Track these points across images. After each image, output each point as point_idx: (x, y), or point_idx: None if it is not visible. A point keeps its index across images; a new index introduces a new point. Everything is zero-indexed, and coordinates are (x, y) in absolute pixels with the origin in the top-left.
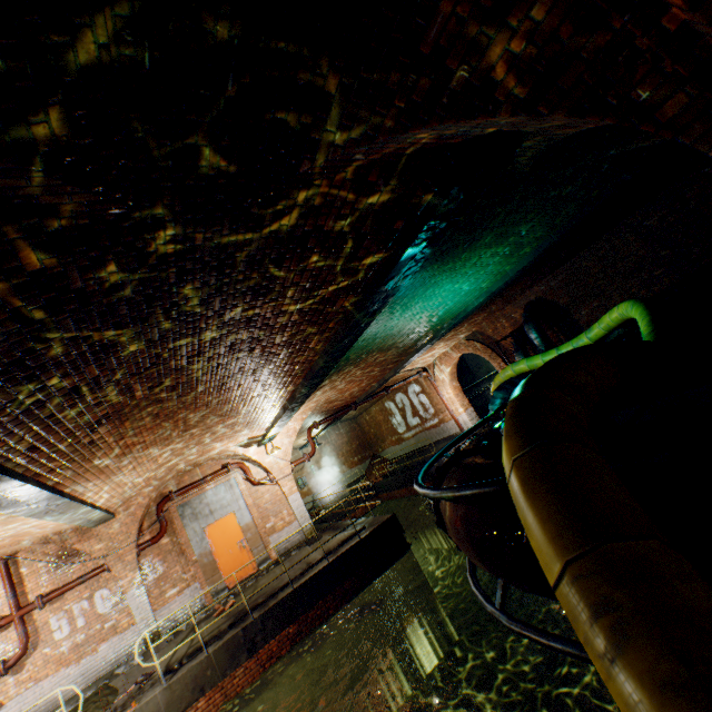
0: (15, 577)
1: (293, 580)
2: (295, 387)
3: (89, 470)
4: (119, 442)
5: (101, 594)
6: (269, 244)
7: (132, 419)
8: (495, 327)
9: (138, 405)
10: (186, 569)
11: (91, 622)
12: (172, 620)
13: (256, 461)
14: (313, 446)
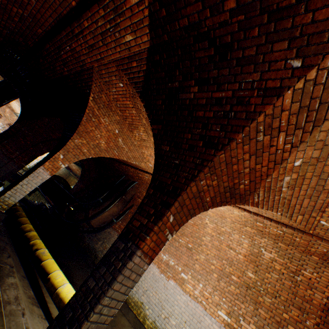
0: None
1: None
2: None
3: None
4: None
5: None
6: None
7: None
8: None
9: None
10: None
11: None
12: None
13: None
14: None
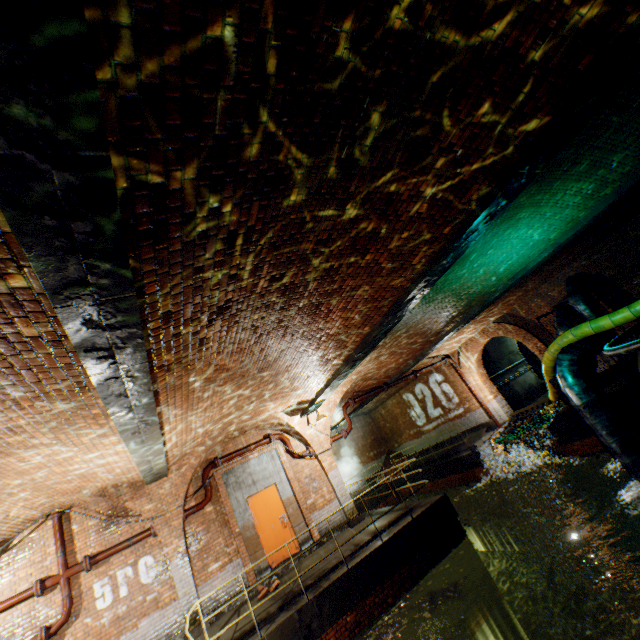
0: (65, 534)
1: (342, 561)
2: (369, 329)
3: (182, 387)
4: (216, 356)
5: (145, 561)
6: (464, 62)
7: (238, 325)
8: (529, 307)
9: (252, 303)
10: (228, 541)
11: (134, 592)
12: (214, 599)
13: (297, 432)
14: (349, 423)
